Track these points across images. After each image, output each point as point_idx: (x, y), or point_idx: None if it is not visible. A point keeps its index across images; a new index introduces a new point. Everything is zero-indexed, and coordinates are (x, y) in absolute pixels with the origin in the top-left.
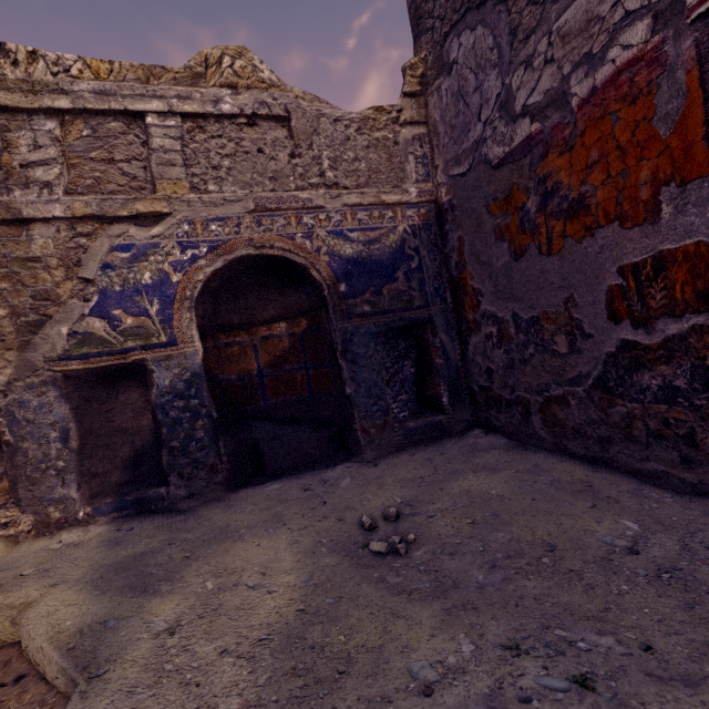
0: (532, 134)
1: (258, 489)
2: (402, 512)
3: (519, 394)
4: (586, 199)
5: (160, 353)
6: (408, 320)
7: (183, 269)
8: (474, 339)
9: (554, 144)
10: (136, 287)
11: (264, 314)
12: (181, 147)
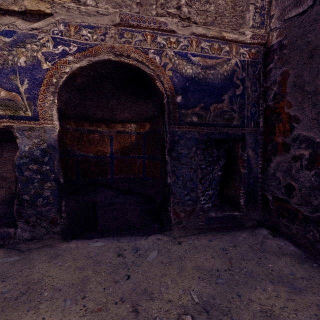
0: None
1: (86, 242)
2: None
3: None
4: None
5: (24, 124)
6: (225, 135)
7: (53, 60)
8: (279, 158)
9: None
10: (13, 67)
11: (121, 115)
12: None
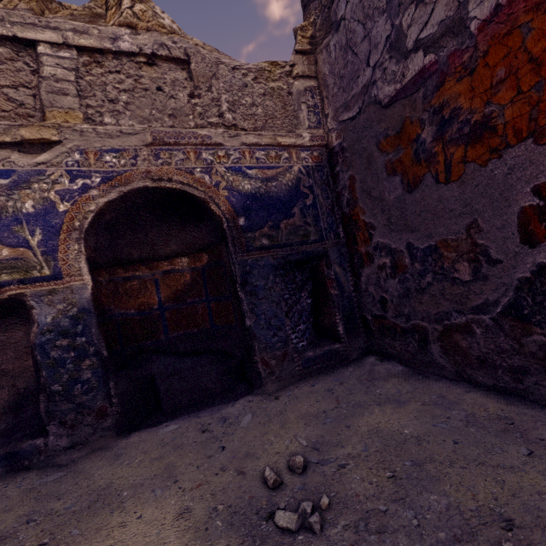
0: (425, 66)
1: (153, 431)
2: (309, 459)
3: (415, 323)
4: (492, 120)
5: (41, 288)
6: (304, 254)
7: (71, 199)
8: (367, 270)
9: (451, 71)
10: (16, 216)
11: (165, 249)
12: (75, 78)
